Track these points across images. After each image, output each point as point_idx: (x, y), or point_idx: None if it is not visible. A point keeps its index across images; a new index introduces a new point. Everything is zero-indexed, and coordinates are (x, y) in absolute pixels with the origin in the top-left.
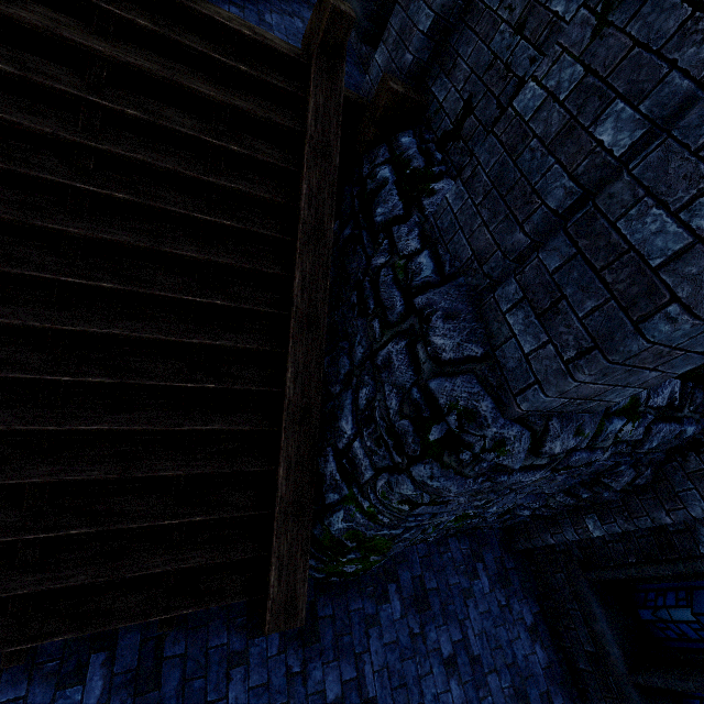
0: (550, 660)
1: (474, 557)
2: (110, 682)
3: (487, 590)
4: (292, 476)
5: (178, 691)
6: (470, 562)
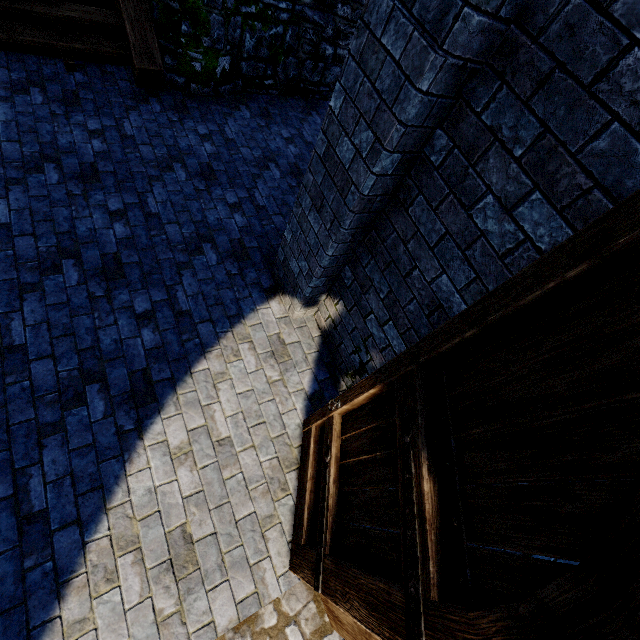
0: None
1: (309, 109)
2: (47, 99)
3: (319, 122)
4: None
5: (95, 110)
6: (306, 110)
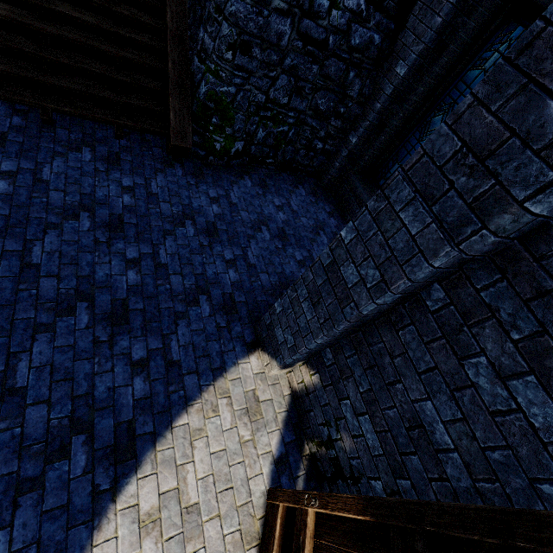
0: (339, 224)
1: (297, 183)
2: (95, 157)
3: (304, 194)
4: (176, 70)
5: (130, 170)
6: (294, 183)
